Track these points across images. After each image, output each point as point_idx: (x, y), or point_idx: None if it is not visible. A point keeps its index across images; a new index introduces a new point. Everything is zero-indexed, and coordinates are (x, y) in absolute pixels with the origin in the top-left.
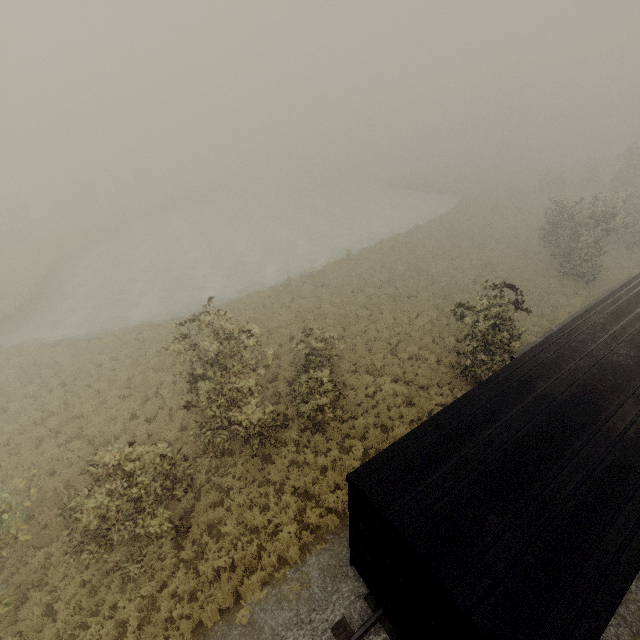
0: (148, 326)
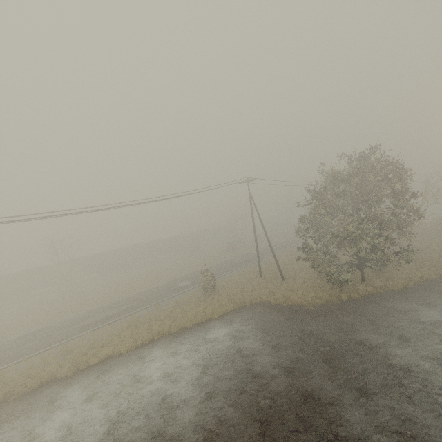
0: None
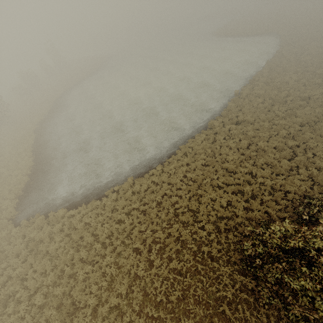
0: (132, 178)
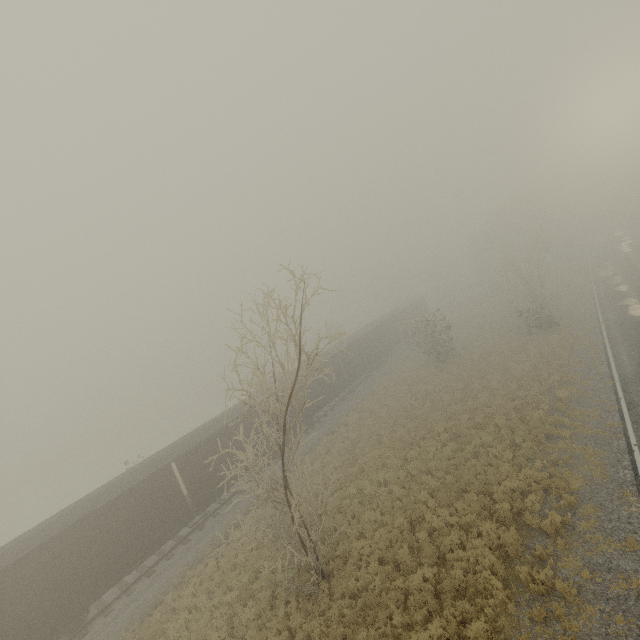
0: None
